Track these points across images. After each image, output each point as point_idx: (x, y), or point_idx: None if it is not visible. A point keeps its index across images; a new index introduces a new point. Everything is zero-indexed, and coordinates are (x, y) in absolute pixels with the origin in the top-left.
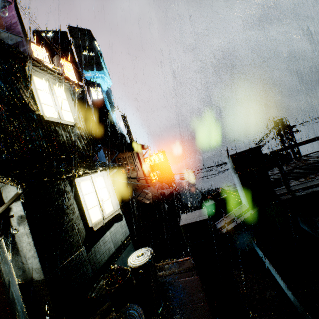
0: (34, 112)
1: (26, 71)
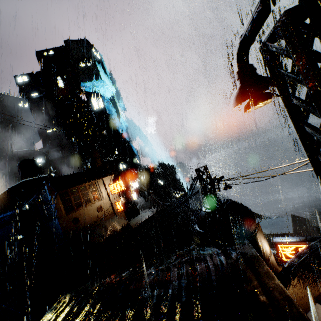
0: None
1: None
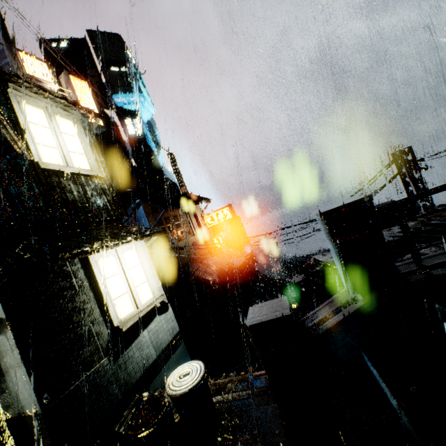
0: (22, 157)
1: (8, 96)
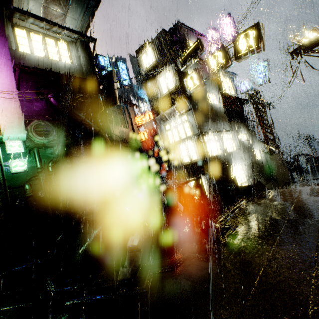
0: None
1: None
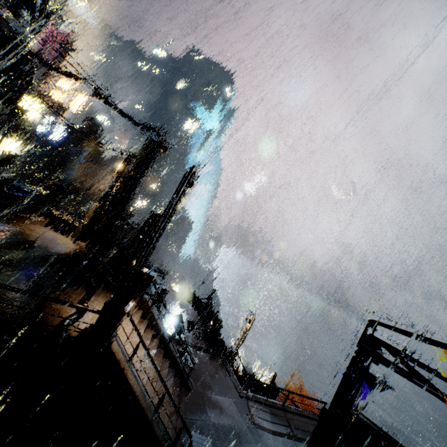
0: None
1: None
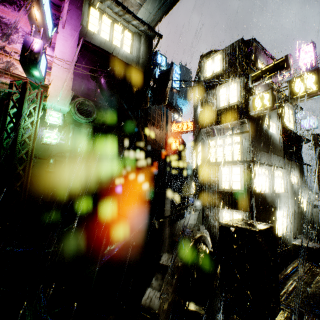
0: None
1: None
